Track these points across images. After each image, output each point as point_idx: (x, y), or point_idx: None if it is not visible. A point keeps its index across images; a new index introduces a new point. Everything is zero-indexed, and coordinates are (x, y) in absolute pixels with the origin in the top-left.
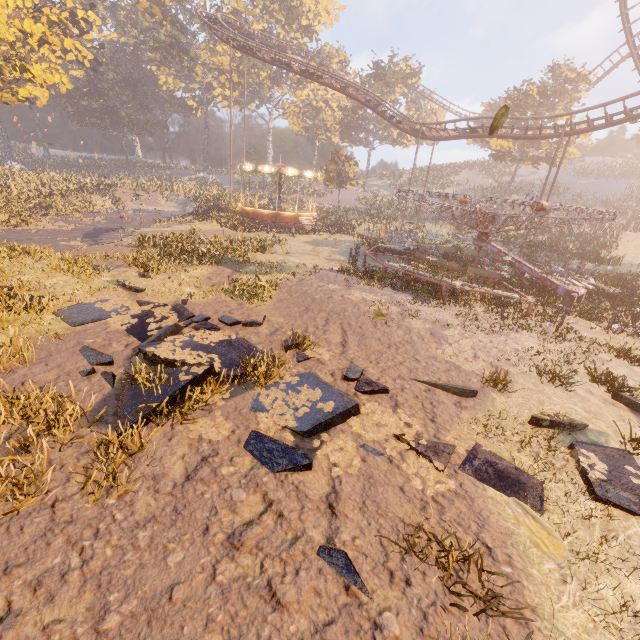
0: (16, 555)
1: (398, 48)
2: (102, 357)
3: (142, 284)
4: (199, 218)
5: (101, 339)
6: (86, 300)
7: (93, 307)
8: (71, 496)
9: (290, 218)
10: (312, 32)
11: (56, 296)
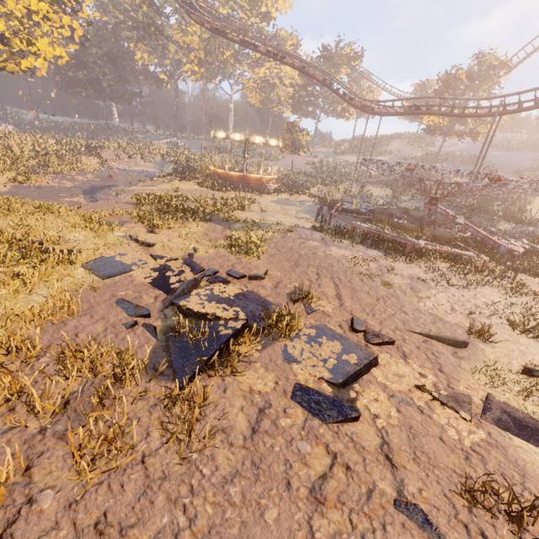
0: (126, 515)
1: (344, 34)
2: (140, 309)
3: (152, 239)
4: (178, 178)
5: (131, 291)
6: (106, 254)
7: (114, 260)
8: (156, 451)
9: (255, 180)
10: (270, 18)
11: (80, 250)
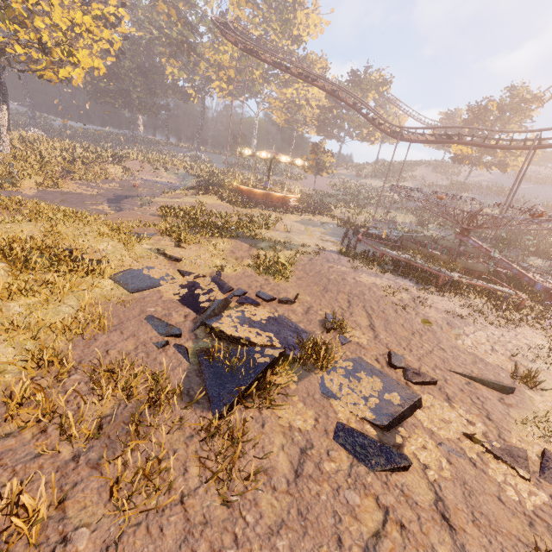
0: None
1: (373, 60)
2: (171, 328)
3: (179, 254)
4: (202, 192)
5: (160, 308)
6: (134, 266)
7: (142, 274)
8: (195, 490)
9: (278, 198)
10: (301, 41)
11: (108, 260)
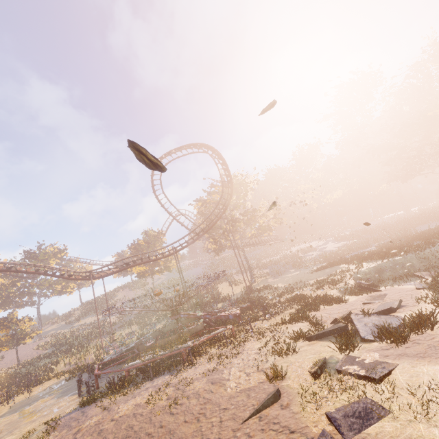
0: None
1: (43, 240)
2: None
3: None
4: None
5: None
6: None
7: None
8: None
9: None
10: None
11: None
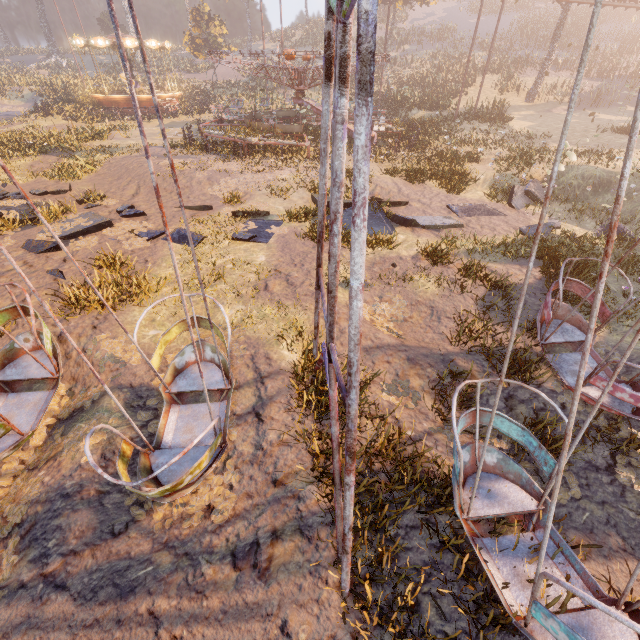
0: None
1: None
2: None
3: None
4: (42, 114)
5: None
6: None
7: None
8: None
9: (149, 102)
10: None
11: None
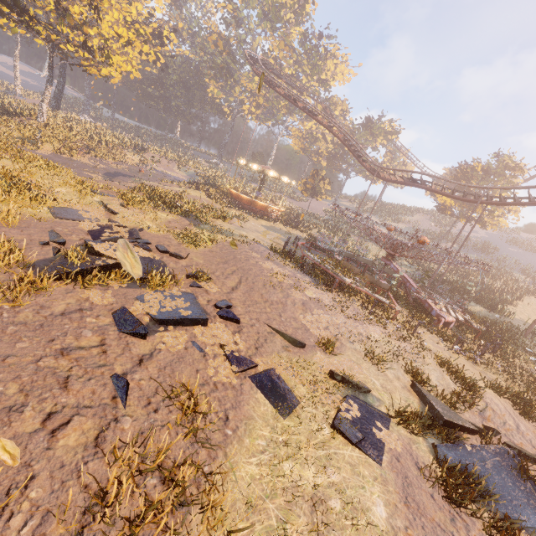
0: None
1: (387, 111)
2: (59, 238)
3: (119, 210)
4: (194, 187)
5: (67, 230)
6: (75, 207)
7: (76, 212)
8: None
9: (262, 207)
10: (327, 85)
11: (57, 198)
